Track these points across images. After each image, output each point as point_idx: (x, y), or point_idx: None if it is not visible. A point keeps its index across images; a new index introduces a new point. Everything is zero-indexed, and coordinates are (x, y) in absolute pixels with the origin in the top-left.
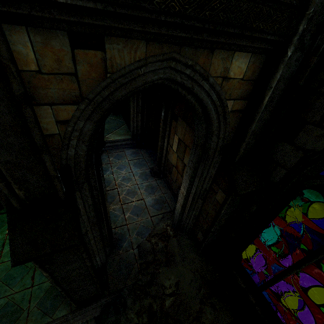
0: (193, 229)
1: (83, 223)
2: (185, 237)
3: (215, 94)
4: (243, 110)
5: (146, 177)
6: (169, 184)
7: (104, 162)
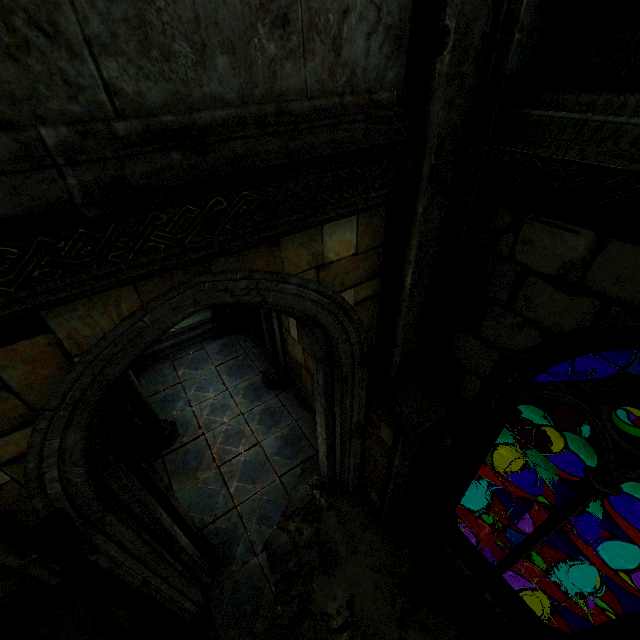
0: (360, 484)
1: (130, 573)
2: (349, 504)
3: (314, 291)
4: (380, 292)
5: (256, 394)
6: (303, 397)
7: (168, 382)
